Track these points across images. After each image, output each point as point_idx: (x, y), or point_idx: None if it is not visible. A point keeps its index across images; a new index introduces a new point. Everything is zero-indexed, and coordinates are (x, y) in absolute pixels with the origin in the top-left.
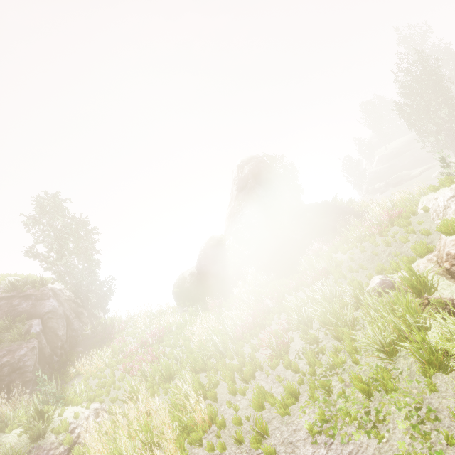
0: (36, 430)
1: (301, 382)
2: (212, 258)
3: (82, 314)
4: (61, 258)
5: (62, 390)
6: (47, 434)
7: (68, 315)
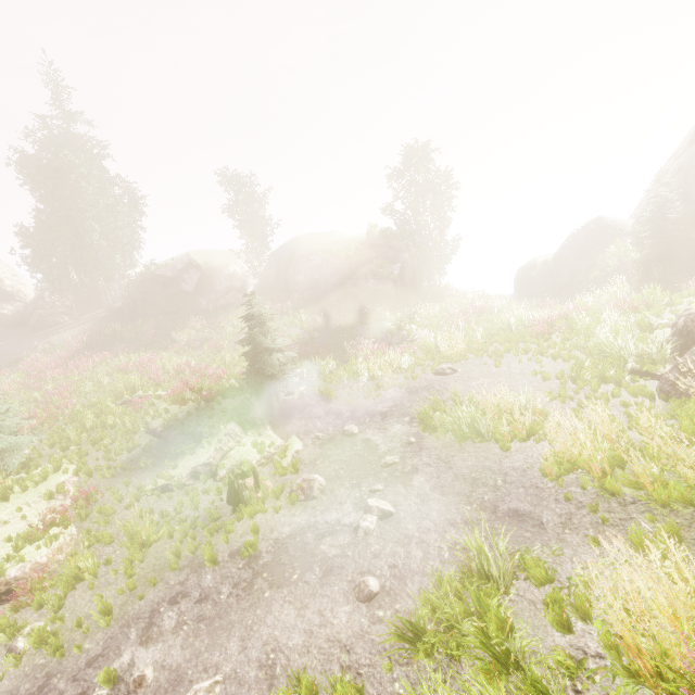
0: (400, 326)
1: (535, 349)
2: (581, 249)
3: (423, 272)
4: (417, 215)
5: (409, 316)
6: (403, 330)
7: (414, 269)
